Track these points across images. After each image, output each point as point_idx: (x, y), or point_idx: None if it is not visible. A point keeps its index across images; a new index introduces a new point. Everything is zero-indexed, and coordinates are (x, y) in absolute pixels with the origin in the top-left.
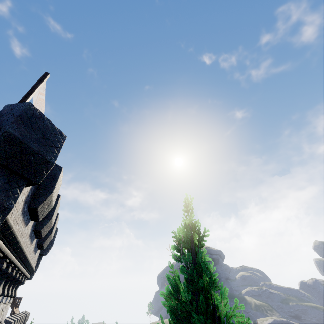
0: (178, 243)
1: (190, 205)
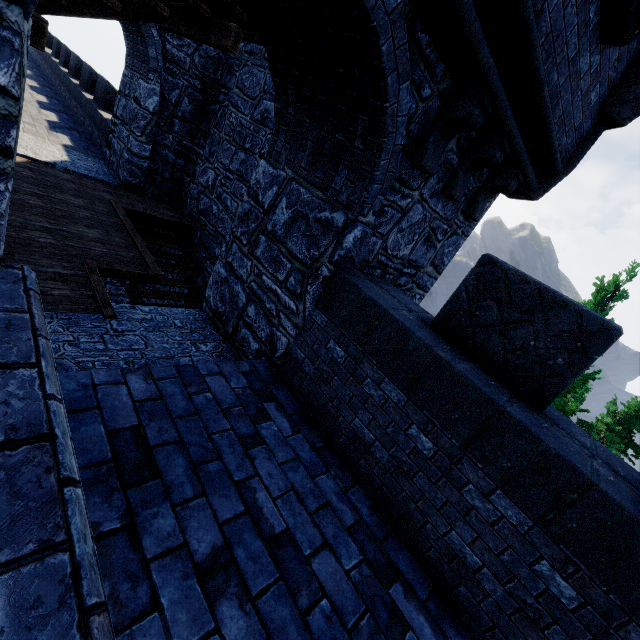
0: (606, 294)
1: (633, 271)
